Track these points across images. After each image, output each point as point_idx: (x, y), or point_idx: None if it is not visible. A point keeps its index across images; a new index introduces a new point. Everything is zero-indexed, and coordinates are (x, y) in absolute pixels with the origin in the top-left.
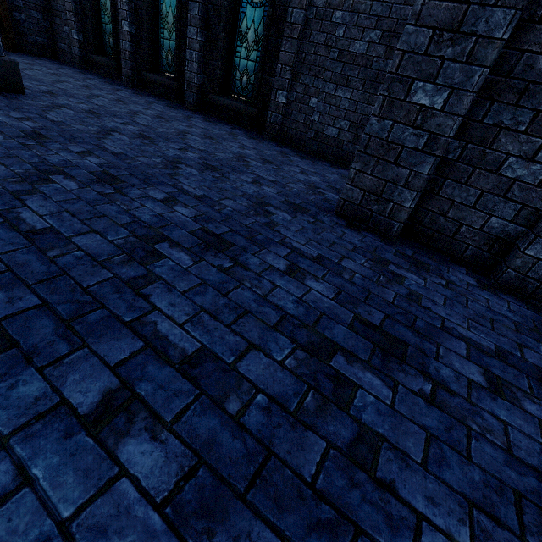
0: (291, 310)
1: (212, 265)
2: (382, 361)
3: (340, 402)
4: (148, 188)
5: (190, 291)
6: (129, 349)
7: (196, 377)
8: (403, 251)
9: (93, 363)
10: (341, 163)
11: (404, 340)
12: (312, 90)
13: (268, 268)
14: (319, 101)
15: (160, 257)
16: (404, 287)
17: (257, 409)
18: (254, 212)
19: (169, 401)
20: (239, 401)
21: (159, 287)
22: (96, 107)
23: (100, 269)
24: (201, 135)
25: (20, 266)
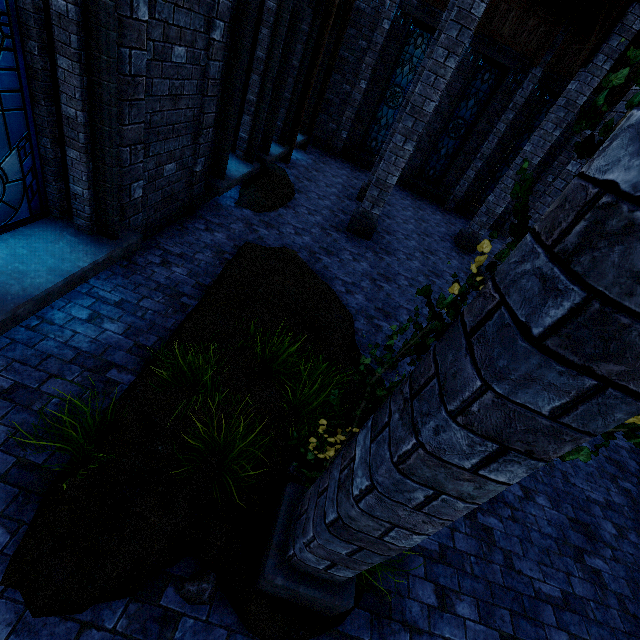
0: None
1: None
2: None
3: None
4: None
5: None
6: None
7: None
8: None
9: None
10: None
11: None
12: None
13: None
14: None
15: None
16: None
17: None
18: None
19: None
20: None
21: None
22: None
23: None
24: None
25: None
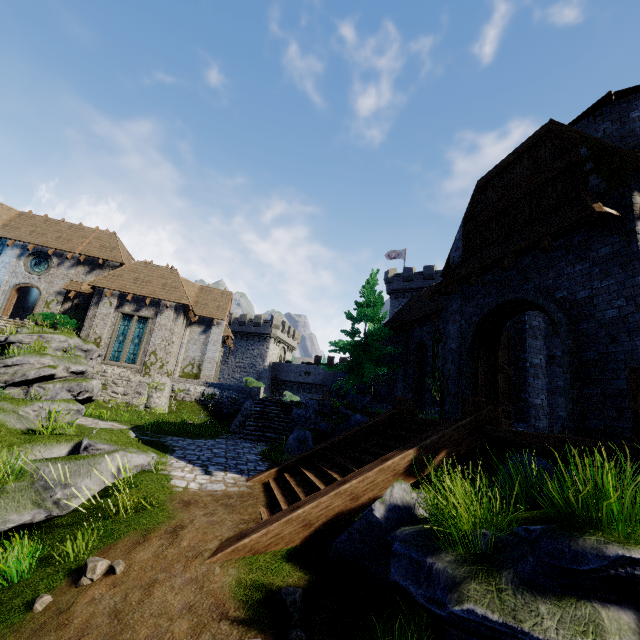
0: None
1: None
2: None
3: None
4: None
5: None
6: None
7: None
8: None
9: None
10: None
11: None
12: None
13: None
14: None
15: None
16: None
17: None
18: None
19: None
20: None
21: None
22: None
23: None
24: None
25: None
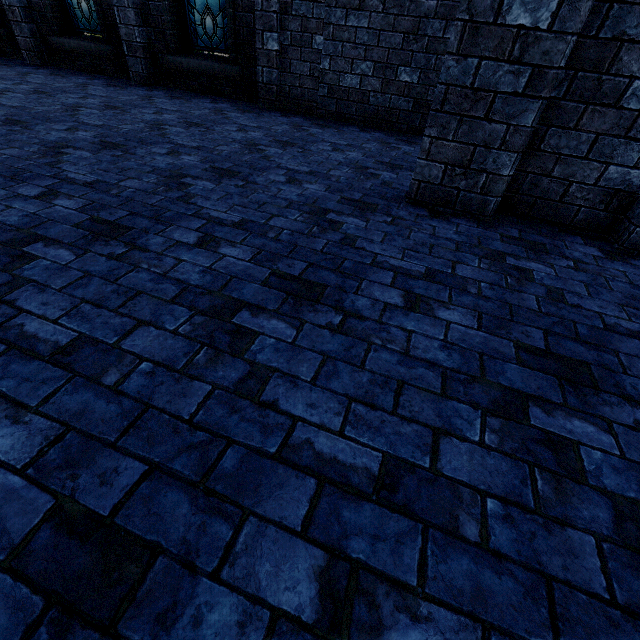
0: (446, 361)
1: (320, 326)
2: (578, 397)
3: (572, 474)
4: (168, 229)
5: (320, 377)
6: (303, 496)
7: (405, 505)
8: (508, 234)
9: (274, 537)
10: (371, 123)
11: (581, 360)
12: (313, 23)
13: (385, 309)
14: (326, 38)
15: (251, 337)
16: (538, 285)
17: (497, 522)
18: (318, 227)
19: (398, 555)
20: (472, 520)
21: (279, 384)
22: (14, 112)
23: (189, 383)
24: (180, 123)
25: (80, 416)
